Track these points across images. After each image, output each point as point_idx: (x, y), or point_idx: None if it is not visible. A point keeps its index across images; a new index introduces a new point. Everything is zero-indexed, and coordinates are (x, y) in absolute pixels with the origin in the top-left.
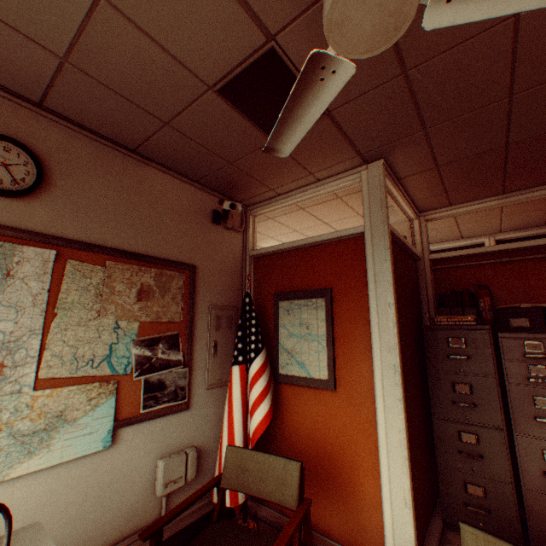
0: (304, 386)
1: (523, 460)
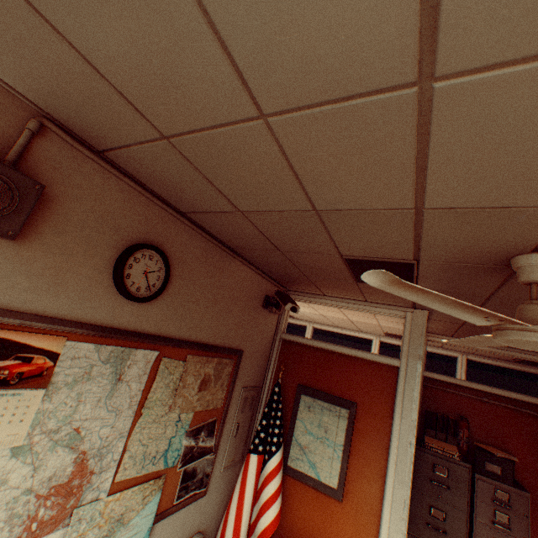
0: (310, 485)
1: None
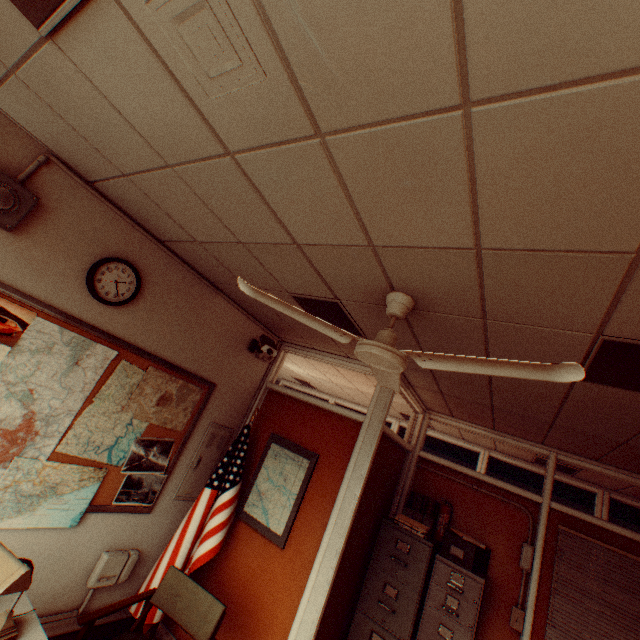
0: (259, 531)
1: None
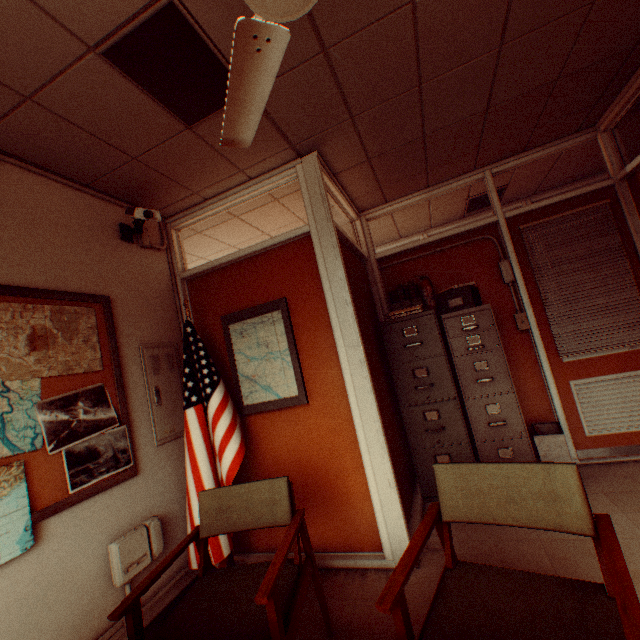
0: (274, 410)
1: (473, 419)
